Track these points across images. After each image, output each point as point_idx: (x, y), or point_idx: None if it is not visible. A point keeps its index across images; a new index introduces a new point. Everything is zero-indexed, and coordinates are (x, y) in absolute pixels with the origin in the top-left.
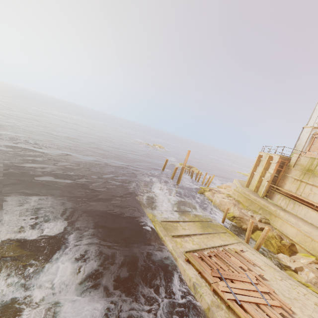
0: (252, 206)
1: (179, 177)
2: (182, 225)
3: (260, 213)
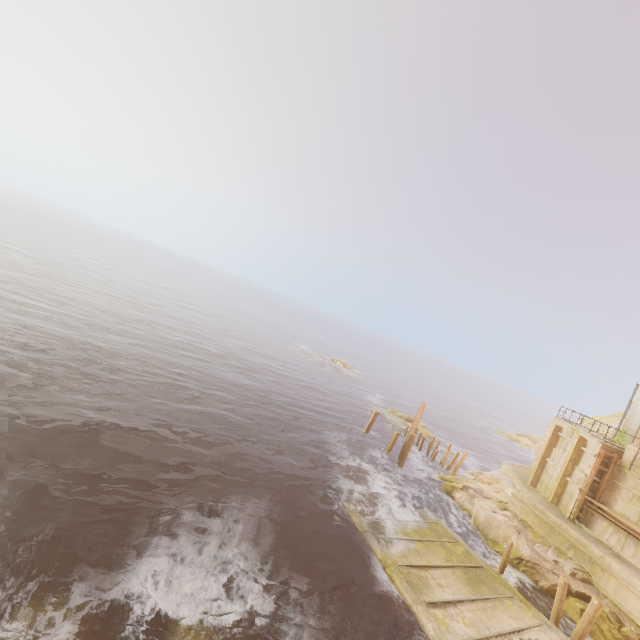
0: (552, 538)
1: (404, 454)
2: (435, 575)
3: (570, 556)
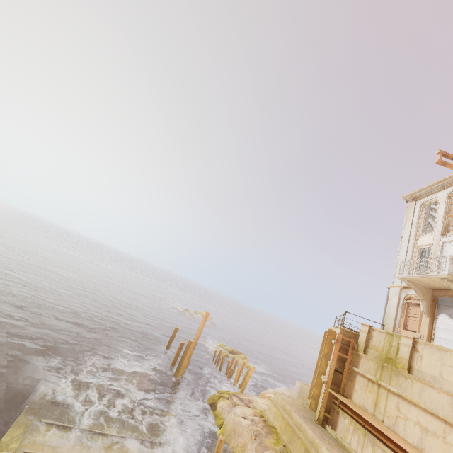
0: (293, 444)
1: (180, 362)
2: None
3: None
